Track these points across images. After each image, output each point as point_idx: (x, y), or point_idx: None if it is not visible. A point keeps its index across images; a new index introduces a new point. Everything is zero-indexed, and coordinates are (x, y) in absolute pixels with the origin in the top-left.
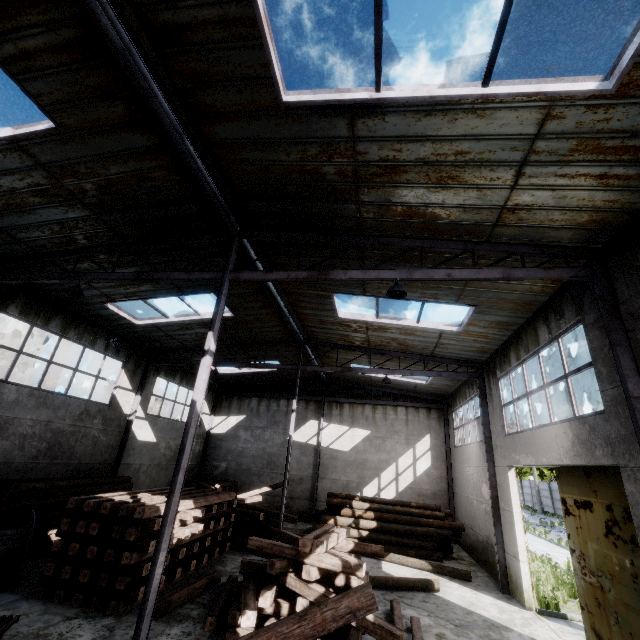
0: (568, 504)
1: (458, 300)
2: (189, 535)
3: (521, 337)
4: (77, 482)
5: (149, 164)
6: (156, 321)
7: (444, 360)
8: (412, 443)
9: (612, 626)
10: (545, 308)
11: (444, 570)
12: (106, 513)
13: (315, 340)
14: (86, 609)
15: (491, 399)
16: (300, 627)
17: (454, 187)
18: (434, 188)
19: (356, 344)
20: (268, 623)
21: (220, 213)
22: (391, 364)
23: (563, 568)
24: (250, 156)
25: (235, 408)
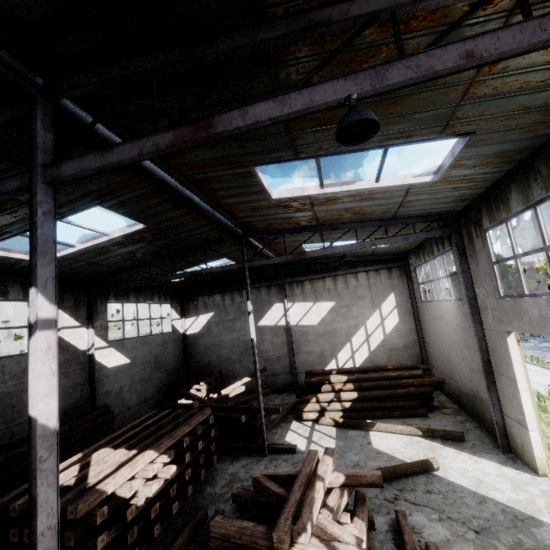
0: None
1: (443, 130)
2: (162, 481)
3: (535, 168)
4: None
5: None
6: (62, 253)
7: (409, 220)
8: (377, 305)
9: None
10: None
11: (435, 434)
12: None
13: (256, 230)
14: None
15: (474, 255)
16: None
17: None
18: None
19: (303, 224)
20: None
21: None
22: (346, 236)
23: (545, 395)
24: None
25: (202, 308)
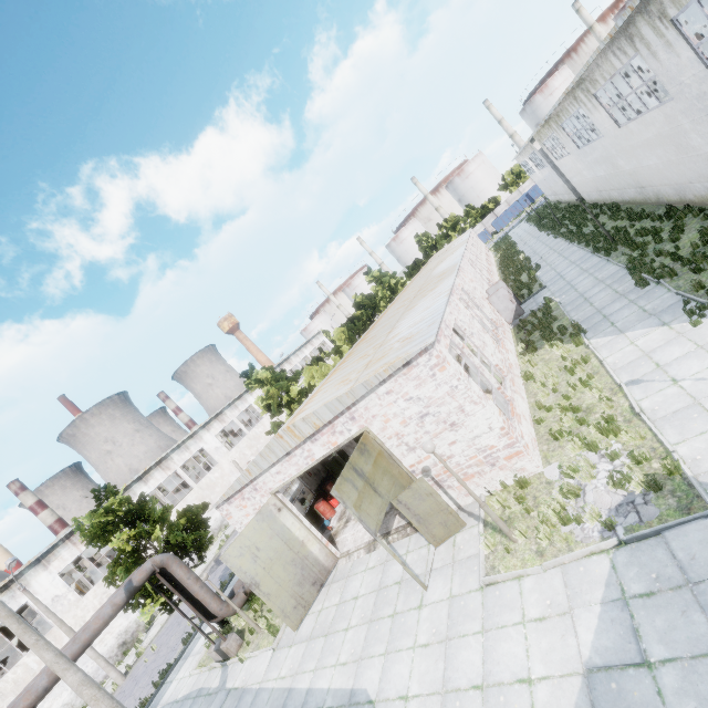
0: None
1: None
2: None
3: None
4: None
5: None
6: None
7: None
8: None
9: None
10: None
11: None
12: None
13: None
14: None
15: None
16: None
17: None
18: None
19: None
20: None
21: None
22: None
23: None
24: None
25: None
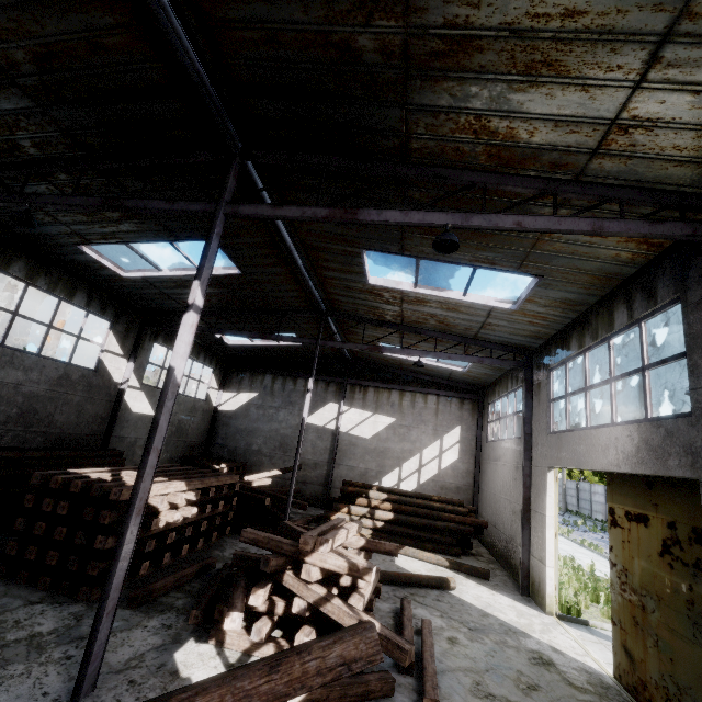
0: (617, 515)
1: (520, 267)
2: (181, 518)
3: (589, 320)
4: (56, 453)
5: (101, 19)
6: (147, 274)
7: (489, 344)
8: (440, 434)
9: (649, 648)
10: (630, 283)
11: (461, 567)
12: (77, 492)
13: (339, 311)
14: (54, 593)
15: (538, 392)
16: (269, 682)
17: (549, 82)
18: (518, 83)
19: (387, 319)
20: (259, 623)
21: (212, 115)
22: (426, 346)
23: (586, 570)
24: (249, 11)
25: (246, 384)
